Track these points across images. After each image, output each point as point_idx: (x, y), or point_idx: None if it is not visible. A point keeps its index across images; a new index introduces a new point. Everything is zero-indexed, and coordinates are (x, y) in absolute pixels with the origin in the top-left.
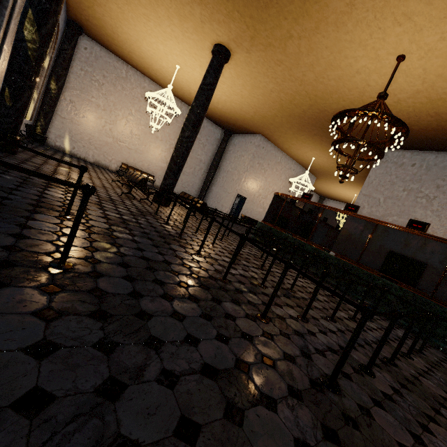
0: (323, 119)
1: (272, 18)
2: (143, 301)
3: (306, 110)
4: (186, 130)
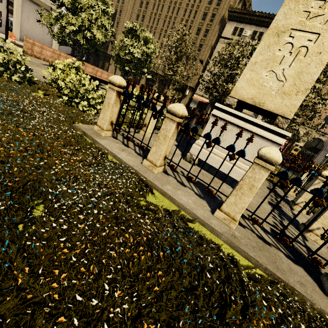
0: None
1: None
2: None
3: None
4: None
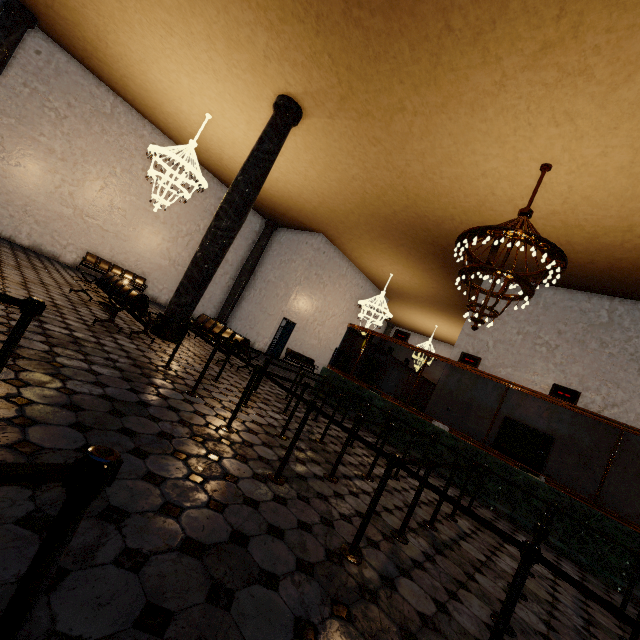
0: (418, 226)
1: (381, 77)
2: None
3: (399, 211)
4: (224, 218)
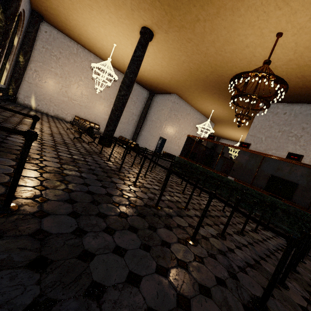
0: (220, 81)
1: (184, 6)
2: (86, 238)
3: (209, 75)
4: (122, 90)
